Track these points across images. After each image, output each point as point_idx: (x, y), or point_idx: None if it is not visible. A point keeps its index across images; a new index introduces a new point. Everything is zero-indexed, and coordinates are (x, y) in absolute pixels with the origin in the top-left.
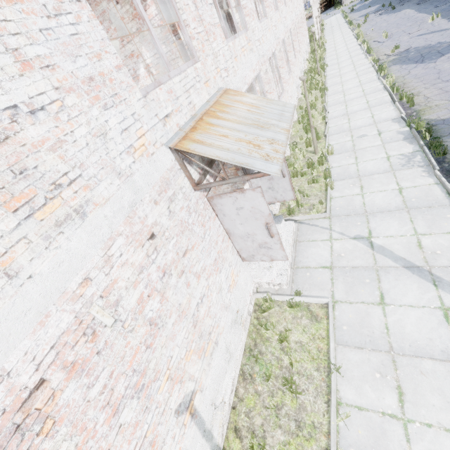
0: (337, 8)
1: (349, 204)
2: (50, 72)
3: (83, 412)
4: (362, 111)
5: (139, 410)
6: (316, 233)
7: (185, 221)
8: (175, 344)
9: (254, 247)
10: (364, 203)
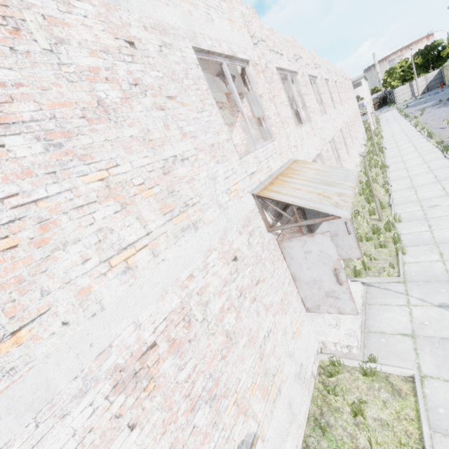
0: (391, 106)
1: (428, 270)
2: (194, 140)
3: (172, 390)
4: (430, 184)
5: (209, 421)
6: (389, 297)
7: (259, 255)
8: (243, 368)
9: (320, 295)
10: (447, 270)
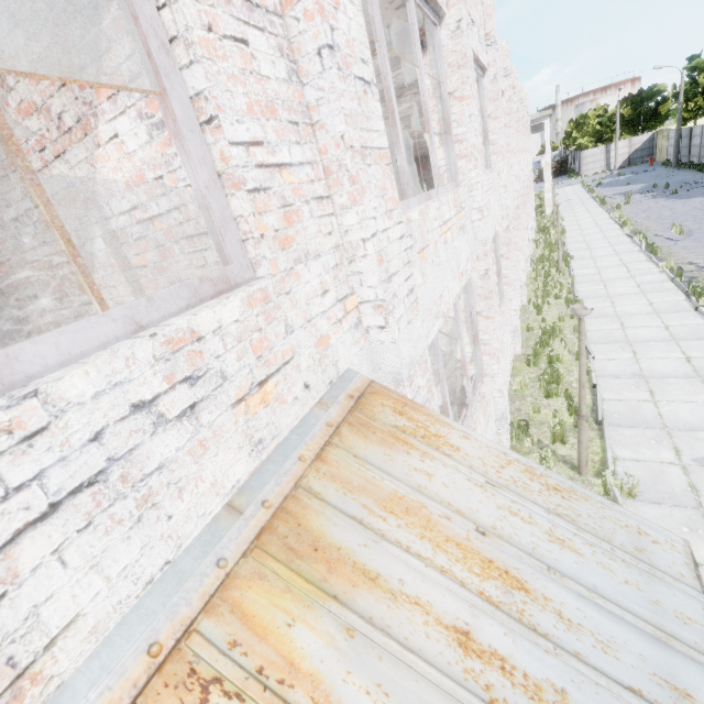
0: (574, 178)
1: None
2: None
3: None
4: (682, 380)
5: None
6: None
7: None
8: None
9: None
10: None
